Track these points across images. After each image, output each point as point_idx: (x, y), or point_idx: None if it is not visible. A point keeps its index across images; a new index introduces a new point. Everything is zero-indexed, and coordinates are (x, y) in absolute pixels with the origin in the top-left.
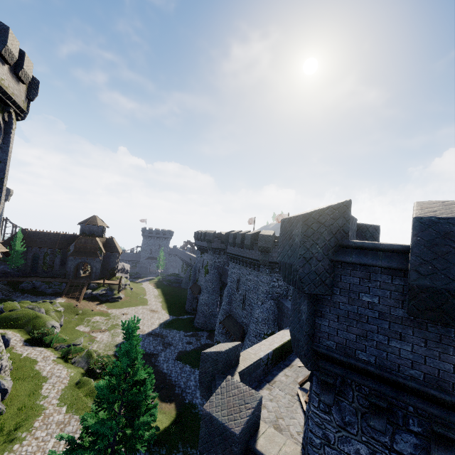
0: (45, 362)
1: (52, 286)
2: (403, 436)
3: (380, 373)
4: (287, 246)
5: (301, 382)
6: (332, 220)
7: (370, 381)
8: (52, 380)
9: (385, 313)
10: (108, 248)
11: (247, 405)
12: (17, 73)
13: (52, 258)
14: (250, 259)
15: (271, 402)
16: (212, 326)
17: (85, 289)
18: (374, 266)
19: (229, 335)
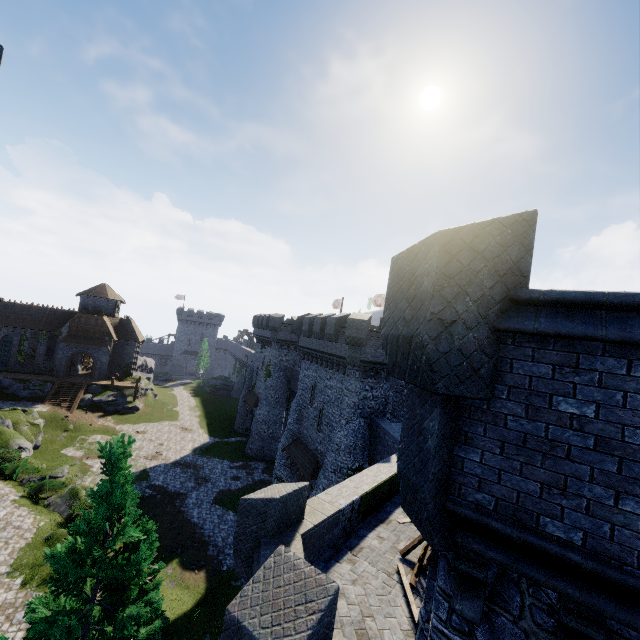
0: None
1: (29, 386)
2: None
3: (597, 569)
4: (403, 302)
5: (403, 549)
6: (499, 247)
7: (569, 582)
8: (6, 534)
9: (611, 440)
10: (122, 333)
11: (310, 605)
12: None
13: (33, 344)
14: (333, 355)
15: (353, 586)
16: (272, 454)
17: (82, 393)
18: (589, 340)
19: (296, 469)
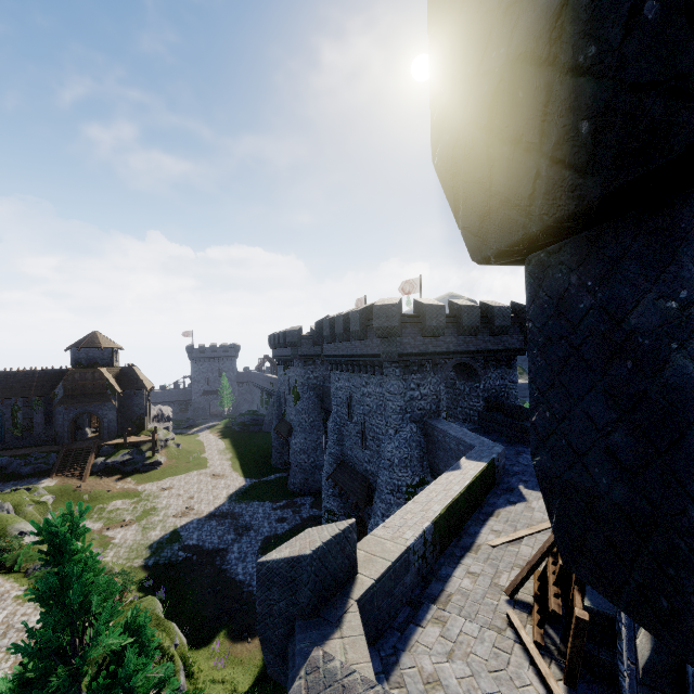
0: None
1: (31, 461)
2: None
3: None
4: None
5: (509, 587)
6: None
7: None
8: (8, 641)
9: None
10: (126, 383)
11: None
12: None
13: (27, 414)
14: (364, 356)
15: (451, 663)
16: (318, 486)
17: (93, 458)
18: None
19: (346, 498)
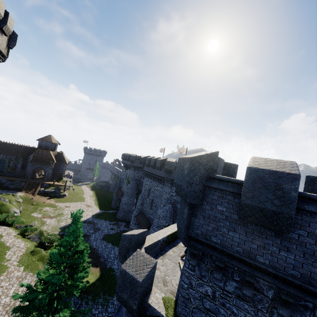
0: (8, 237)
1: (14, 183)
2: (230, 283)
3: (222, 249)
4: (180, 174)
5: (182, 255)
6: (207, 162)
7: (217, 253)
8: (14, 249)
9: (228, 217)
10: (58, 159)
11: (148, 266)
12: (1, 28)
13: (15, 163)
14: (159, 176)
15: (162, 266)
16: (128, 219)
17: (39, 187)
18: (225, 191)
19: (140, 225)
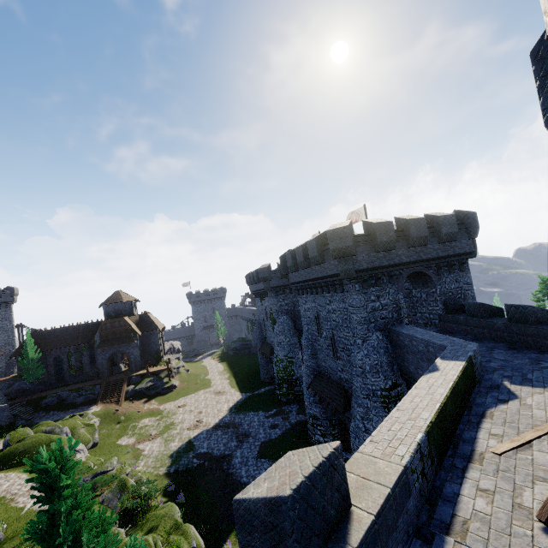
0: None
1: (83, 392)
2: None
3: None
4: None
5: (542, 511)
6: None
7: None
8: None
9: None
10: (144, 327)
11: None
12: None
13: (78, 357)
14: (325, 278)
15: None
16: (301, 394)
17: (125, 386)
18: None
19: (326, 404)
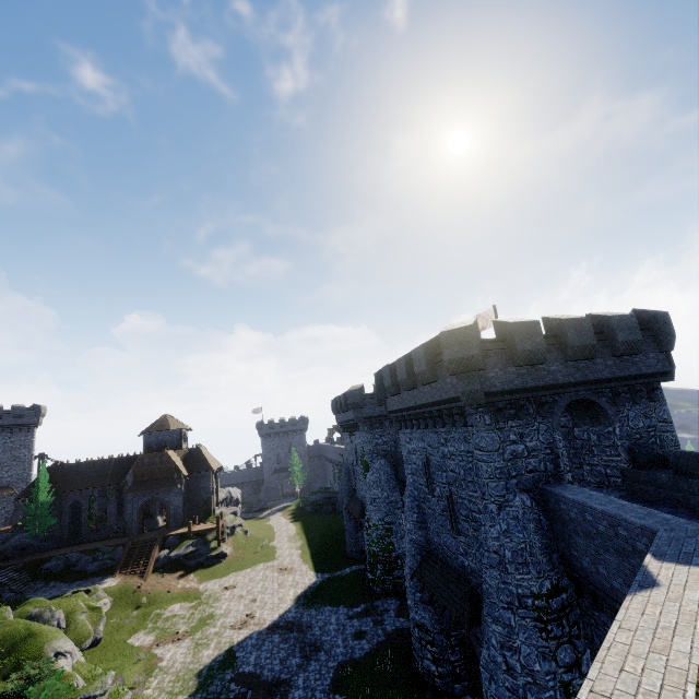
0: None
1: (99, 556)
2: None
3: None
4: None
5: None
6: None
7: None
8: None
9: None
10: (193, 466)
11: None
12: None
13: (102, 504)
14: (437, 403)
15: None
16: (403, 583)
17: (157, 551)
18: None
19: (440, 609)
